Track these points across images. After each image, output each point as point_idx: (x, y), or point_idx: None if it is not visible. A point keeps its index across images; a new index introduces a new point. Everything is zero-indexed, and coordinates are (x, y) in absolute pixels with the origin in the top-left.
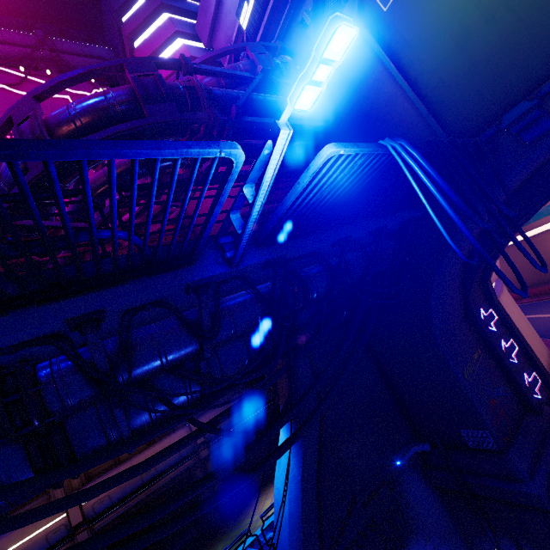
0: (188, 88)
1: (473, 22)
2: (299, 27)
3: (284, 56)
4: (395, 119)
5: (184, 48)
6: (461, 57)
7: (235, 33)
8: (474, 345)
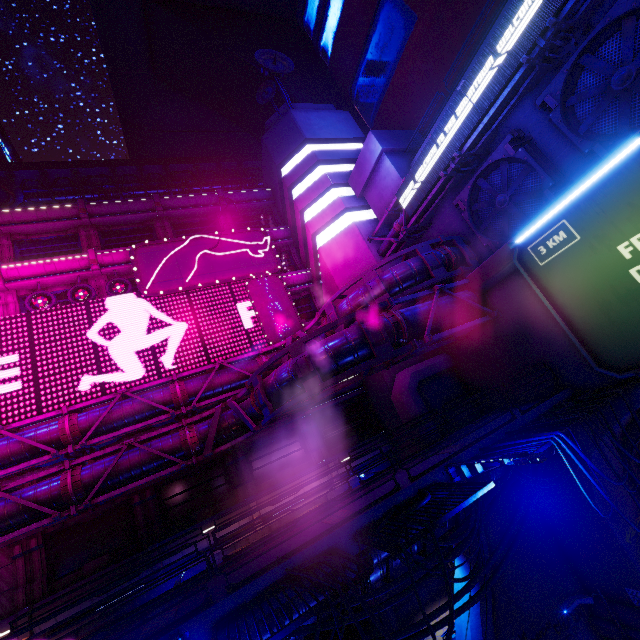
0: (394, 323)
1: (612, 300)
2: (451, 199)
3: (446, 248)
4: (551, 327)
5: (339, 200)
6: (605, 317)
7: (392, 204)
8: (637, 509)
